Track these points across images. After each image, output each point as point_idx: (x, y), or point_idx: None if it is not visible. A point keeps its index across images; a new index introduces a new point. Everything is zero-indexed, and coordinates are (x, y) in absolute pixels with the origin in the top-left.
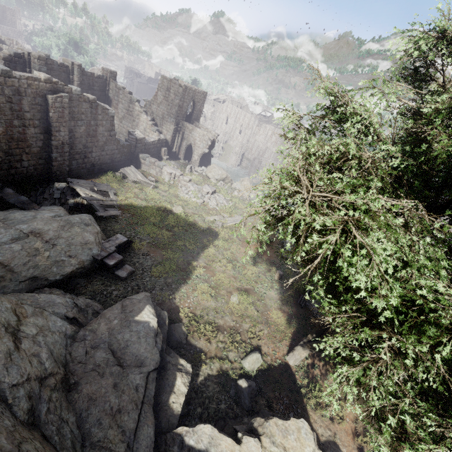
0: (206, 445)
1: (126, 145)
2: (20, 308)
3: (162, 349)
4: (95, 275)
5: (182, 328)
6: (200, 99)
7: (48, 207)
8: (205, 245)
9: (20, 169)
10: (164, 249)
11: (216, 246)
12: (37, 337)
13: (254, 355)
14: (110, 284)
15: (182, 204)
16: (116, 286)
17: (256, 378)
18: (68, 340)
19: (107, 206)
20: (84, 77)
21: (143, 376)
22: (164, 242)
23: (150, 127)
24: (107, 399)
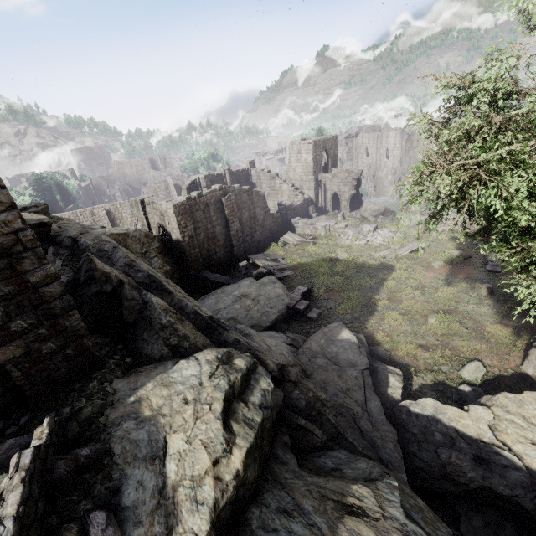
0: (432, 412)
1: (278, 216)
2: (259, 334)
3: (368, 359)
4: (292, 321)
5: (382, 349)
6: (331, 146)
7: (242, 279)
8: (382, 279)
9: (216, 259)
10: (342, 291)
11: (395, 278)
12: (277, 346)
13: (472, 364)
14: (306, 325)
15: (345, 250)
16: (311, 325)
17: (483, 387)
18: (293, 353)
19: (281, 269)
20: (233, 176)
21: (358, 372)
22: (340, 285)
23: (292, 193)
24: (336, 383)
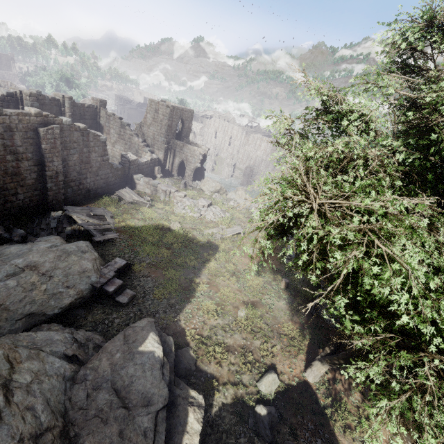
0: None
1: (119, 168)
2: (14, 352)
3: (170, 381)
4: (95, 304)
5: (190, 352)
6: (188, 117)
7: (44, 237)
8: (206, 259)
9: (16, 202)
10: (165, 268)
11: (217, 260)
12: (31, 385)
13: (270, 376)
14: (111, 312)
15: (179, 220)
16: (117, 313)
17: (275, 402)
18: (67, 382)
19: (104, 230)
20: (75, 108)
21: (151, 417)
22: (164, 261)
23: (141, 148)
24: None
